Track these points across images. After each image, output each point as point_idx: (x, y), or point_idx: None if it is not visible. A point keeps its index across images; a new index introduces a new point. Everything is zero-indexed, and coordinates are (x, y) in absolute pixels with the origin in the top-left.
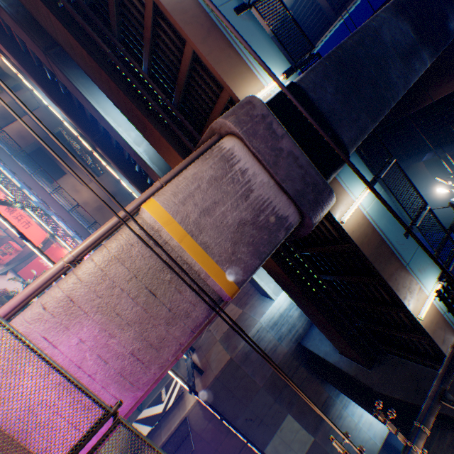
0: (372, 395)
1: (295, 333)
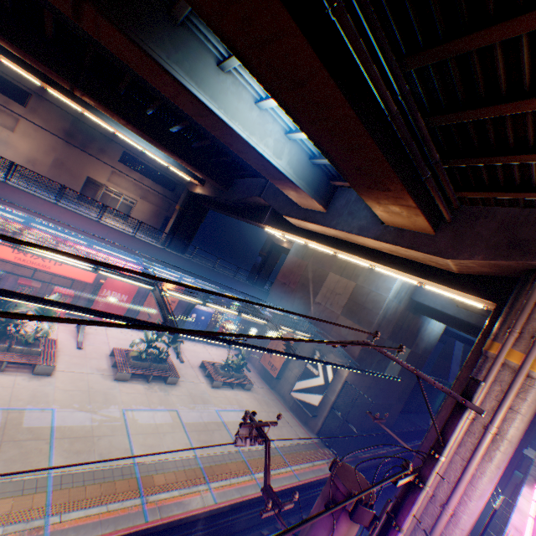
0: None
1: (408, 292)
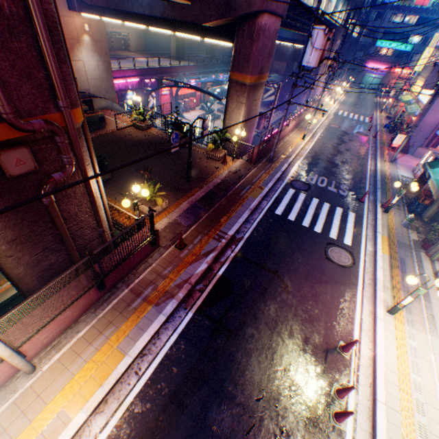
0: None
1: None
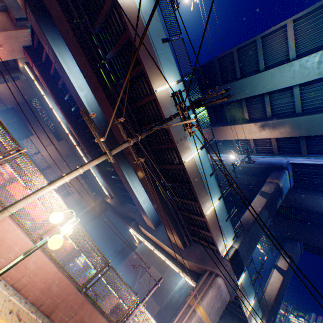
0: None
1: (187, 291)
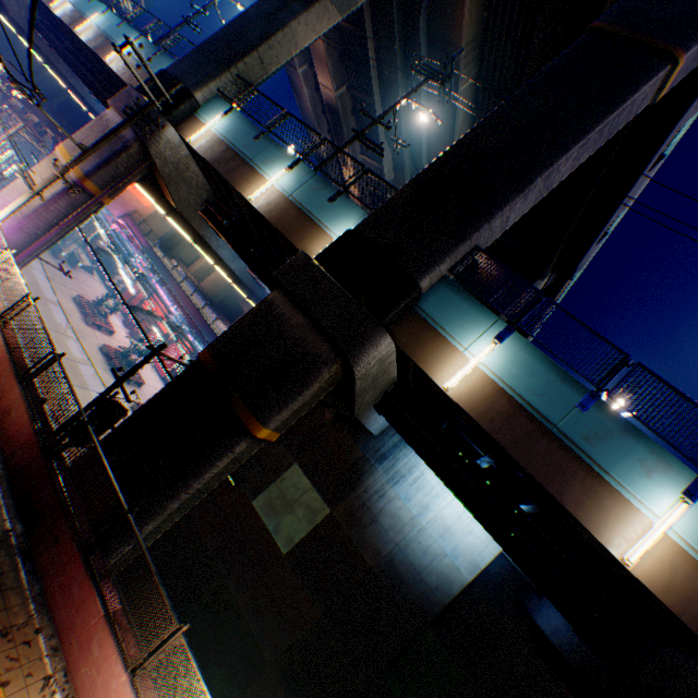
0: None
1: None
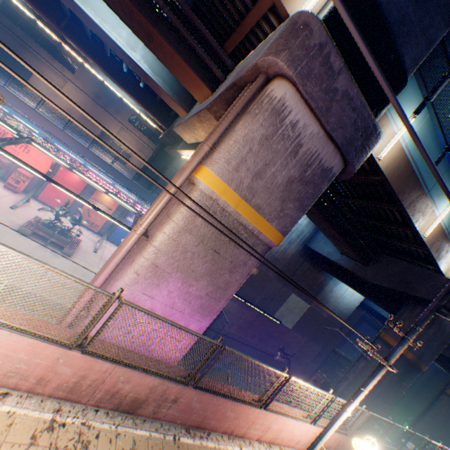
0: (362, 282)
1: (302, 237)
